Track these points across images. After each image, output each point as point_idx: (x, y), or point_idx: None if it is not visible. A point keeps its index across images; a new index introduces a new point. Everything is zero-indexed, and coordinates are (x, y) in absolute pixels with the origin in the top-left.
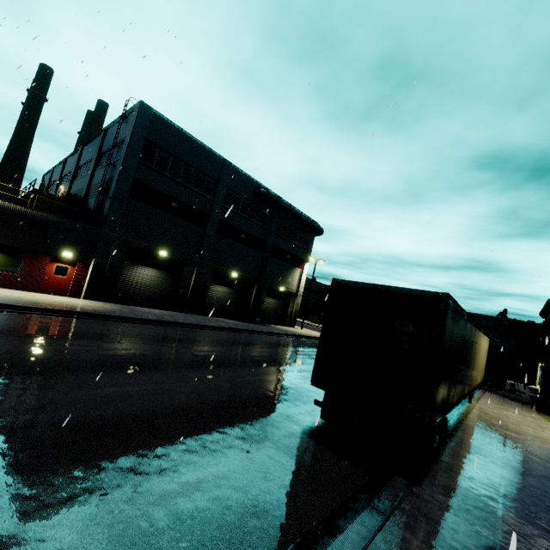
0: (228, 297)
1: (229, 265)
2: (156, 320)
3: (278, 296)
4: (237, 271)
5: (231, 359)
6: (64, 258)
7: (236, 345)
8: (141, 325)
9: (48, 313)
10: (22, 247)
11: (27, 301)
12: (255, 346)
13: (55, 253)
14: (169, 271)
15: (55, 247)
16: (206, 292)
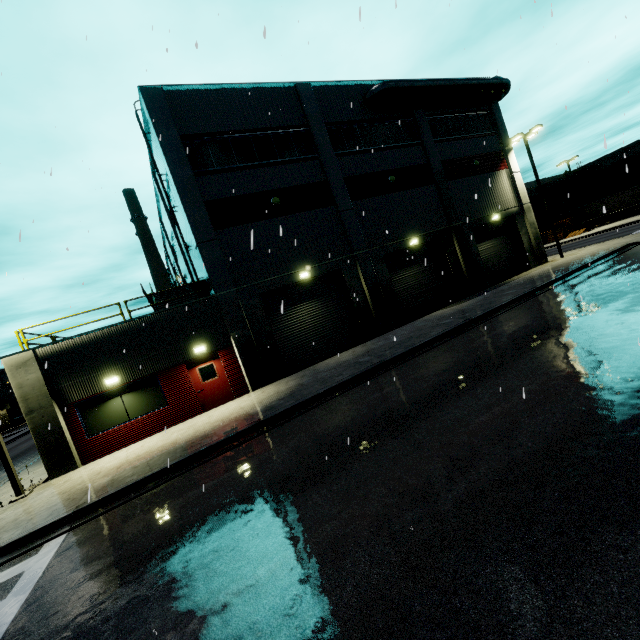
0: (424, 279)
1: (397, 233)
2: (355, 375)
3: (494, 231)
4: (414, 234)
5: (596, 409)
6: (200, 355)
7: (530, 352)
8: (338, 399)
9: (206, 456)
10: (150, 372)
11: (181, 444)
12: (564, 332)
13: (186, 356)
14: (327, 293)
15: (181, 349)
16: (392, 290)
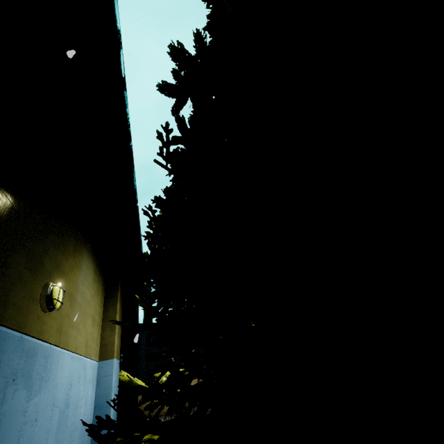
0: None
1: None
2: None
3: None
4: None
5: None
6: None
7: None
8: None
9: None
10: None
11: None
12: None
13: None
14: None
15: None
16: None
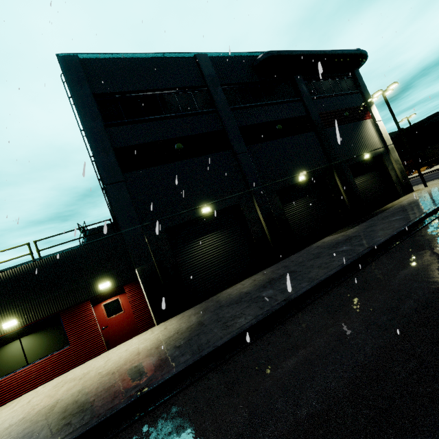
0: (312, 209)
1: (286, 171)
2: (258, 320)
3: (366, 168)
4: (301, 171)
5: None
6: (105, 291)
7: None
8: (240, 358)
9: None
10: (53, 312)
11: (53, 417)
12: None
13: (91, 293)
14: (227, 225)
15: (86, 286)
16: (285, 220)
